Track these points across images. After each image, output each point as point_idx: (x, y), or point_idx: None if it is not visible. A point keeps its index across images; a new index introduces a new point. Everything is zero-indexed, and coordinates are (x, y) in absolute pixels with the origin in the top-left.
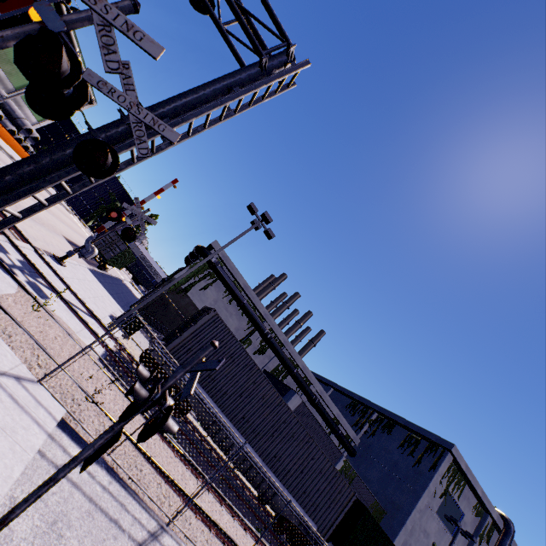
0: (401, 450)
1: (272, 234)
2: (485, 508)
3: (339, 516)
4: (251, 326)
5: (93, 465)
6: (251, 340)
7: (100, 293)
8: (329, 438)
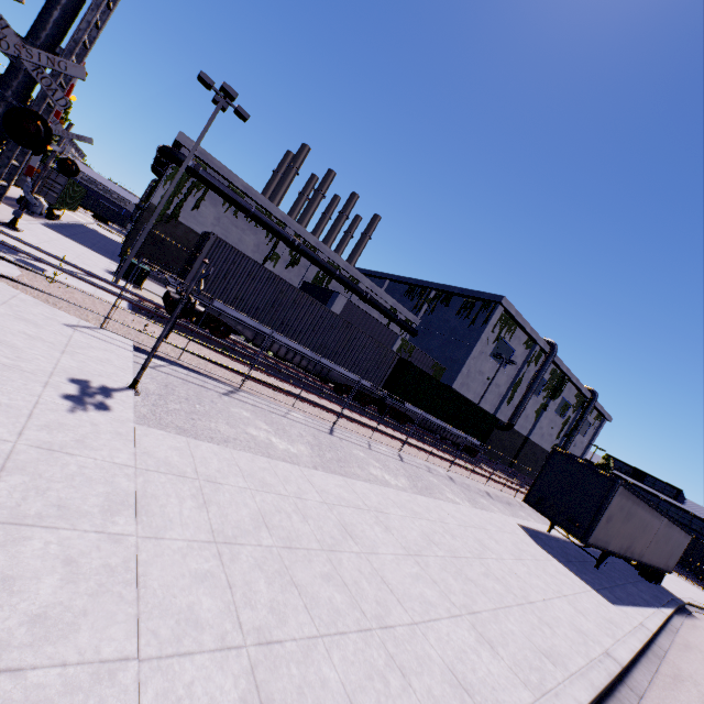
0: (458, 317)
1: (245, 113)
2: (534, 341)
3: (388, 372)
4: (272, 238)
5: (172, 366)
6: (278, 254)
7: (79, 251)
8: (383, 325)
